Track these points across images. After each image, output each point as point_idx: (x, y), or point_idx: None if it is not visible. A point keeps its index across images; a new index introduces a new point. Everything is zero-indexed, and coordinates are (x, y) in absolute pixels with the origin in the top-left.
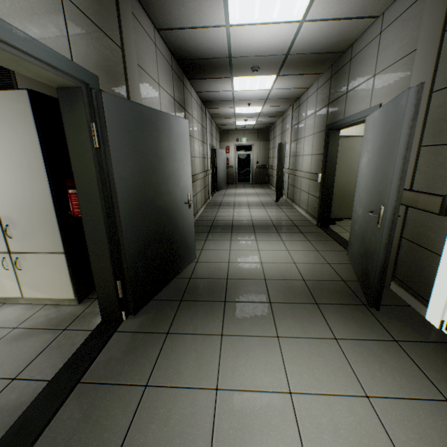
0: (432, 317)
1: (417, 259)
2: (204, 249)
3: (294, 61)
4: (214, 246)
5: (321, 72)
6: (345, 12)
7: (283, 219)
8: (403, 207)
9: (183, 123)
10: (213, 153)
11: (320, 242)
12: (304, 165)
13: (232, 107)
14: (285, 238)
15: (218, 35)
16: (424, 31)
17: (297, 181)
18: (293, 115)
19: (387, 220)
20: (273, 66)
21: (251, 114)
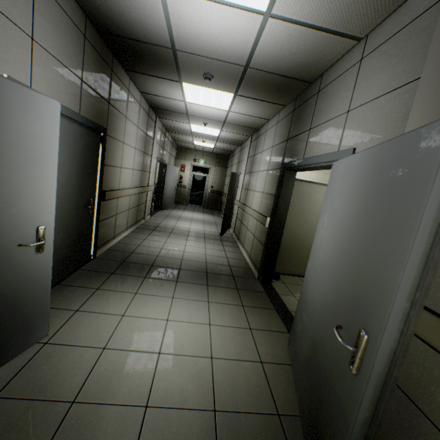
0: None
1: (404, 423)
2: (82, 310)
3: (255, 79)
4: (103, 303)
5: (284, 104)
6: (323, 16)
7: (221, 263)
8: None
9: (41, 103)
10: (163, 168)
11: (258, 310)
12: (254, 202)
13: (187, 123)
14: (213, 297)
15: (150, 1)
16: (437, 50)
17: (245, 218)
18: (251, 146)
19: (375, 373)
20: (230, 79)
21: (209, 135)
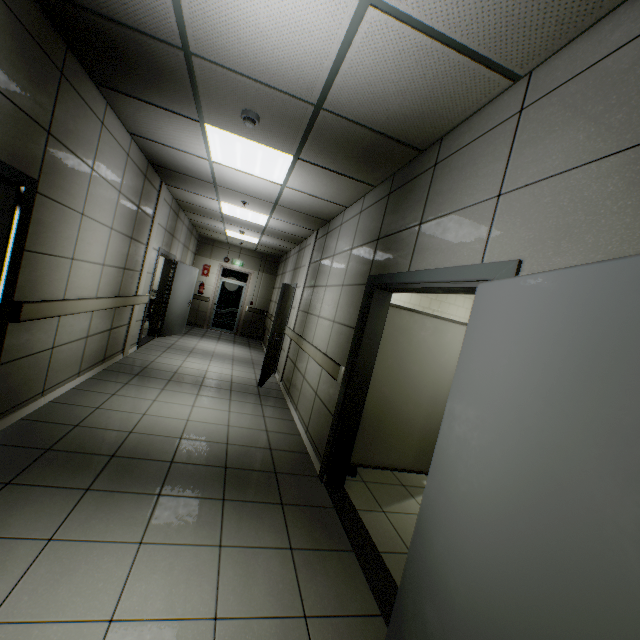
0: None
1: None
2: None
3: (331, 132)
4: None
5: (373, 183)
6: (467, 19)
7: (256, 443)
8: None
9: None
10: (170, 267)
11: (320, 556)
12: (318, 336)
13: (215, 199)
14: (232, 533)
15: None
16: None
17: (302, 360)
18: (316, 246)
19: None
20: (289, 126)
21: (250, 223)
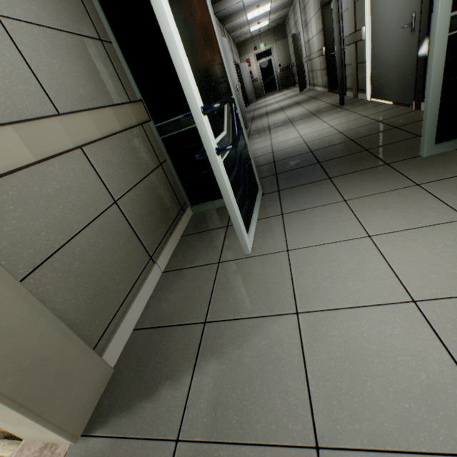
0: (368, 97)
1: (362, 71)
2: (252, 125)
3: None
4: (258, 122)
5: None
6: None
7: (304, 98)
8: (354, 45)
9: (224, 41)
10: (237, 69)
11: (327, 98)
12: (315, 47)
13: (244, 16)
14: (303, 105)
15: None
16: None
17: (313, 65)
18: (300, 1)
19: (336, 53)
20: None
21: (262, 15)
